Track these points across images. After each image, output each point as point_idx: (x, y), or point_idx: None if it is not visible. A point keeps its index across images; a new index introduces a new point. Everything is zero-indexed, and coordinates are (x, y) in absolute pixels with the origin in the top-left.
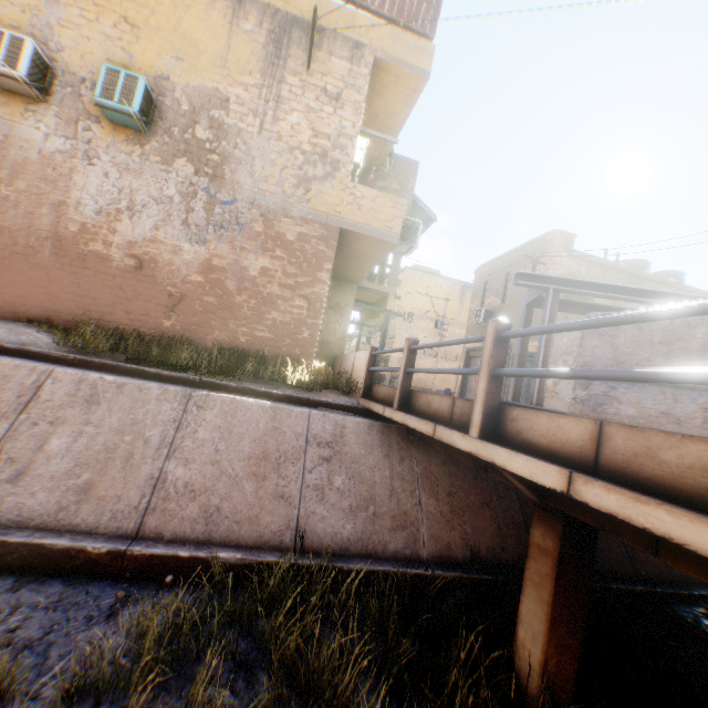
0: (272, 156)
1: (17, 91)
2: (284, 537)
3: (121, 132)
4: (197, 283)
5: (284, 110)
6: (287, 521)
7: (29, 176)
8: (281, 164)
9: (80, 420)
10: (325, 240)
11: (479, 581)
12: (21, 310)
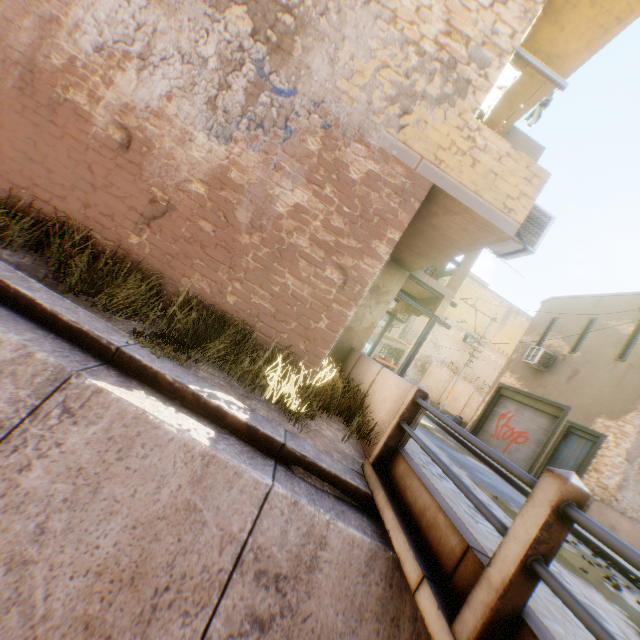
0: (372, 44)
1: None
2: None
3: None
4: (196, 196)
5: None
6: None
7: None
8: (381, 60)
9: None
10: (404, 195)
11: None
12: None
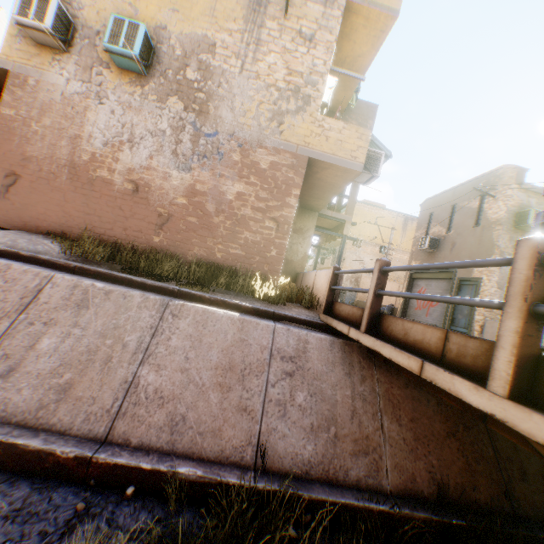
0: (251, 93)
1: (46, 43)
2: (245, 453)
3: (125, 75)
4: (182, 205)
5: (263, 51)
6: (248, 436)
7: (53, 114)
8: (258, 100)
9: (69, 322)
10: (294, 168)
11: (450, 525)
12: (43, 224)
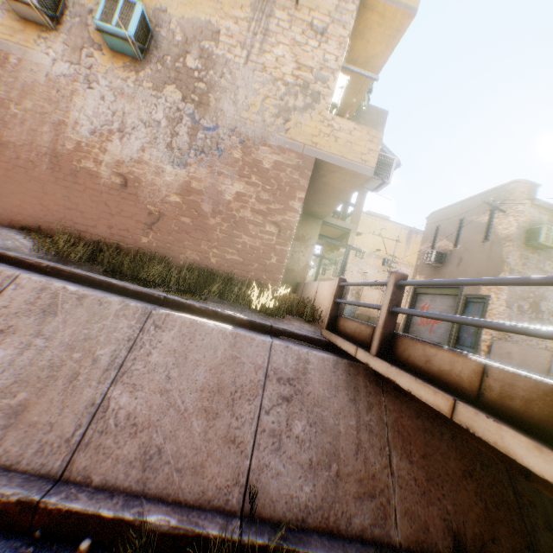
0: (256, 86)
1: (31, 19)
2: (231, 494)
3: (119, 59)
4: (175, 204)
5: (271, 42)
6: (235, 474)
7: (35, 97)
8: (263, 94)
9: (31, 331)
10: (300, 169)
11: None
12: (17, 218)
